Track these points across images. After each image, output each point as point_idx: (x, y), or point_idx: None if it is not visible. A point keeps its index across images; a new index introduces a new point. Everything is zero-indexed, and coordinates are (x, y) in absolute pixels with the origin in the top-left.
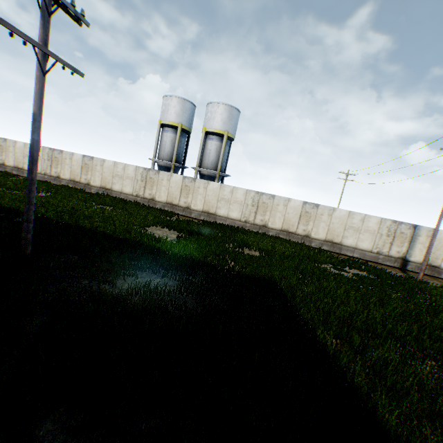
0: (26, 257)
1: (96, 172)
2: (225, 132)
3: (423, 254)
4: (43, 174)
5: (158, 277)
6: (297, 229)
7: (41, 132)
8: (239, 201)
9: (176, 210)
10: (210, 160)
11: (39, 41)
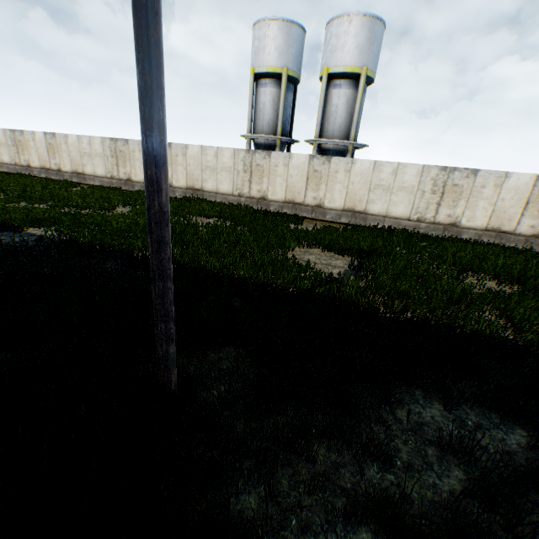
0: (171, 393)
1: (177, 165)
2: (362, 70)
3: None
4: (110, 178)
5: (425, 394)
6: (516, 226)
7: (161, 50)
8: (408, 186)
9: (301, 211)
10: (337, 123)
11: None
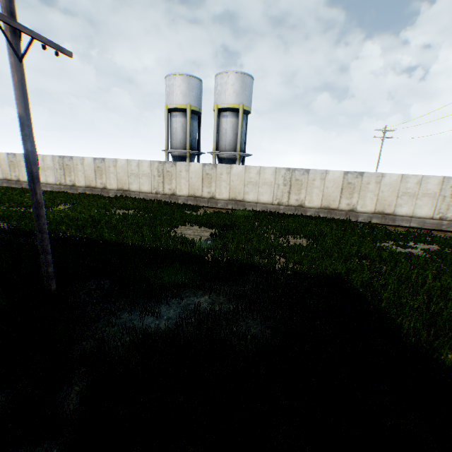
0: (52, 295)
1: (110, 174)
2: (240, 106)
3: None
4: (59, 185)
5: (204, 293)
6: (339, 204)
7: (34, 140)
8: (269, 182)
9: (201, 202)
10: (228, 140)
11: (3, 12)
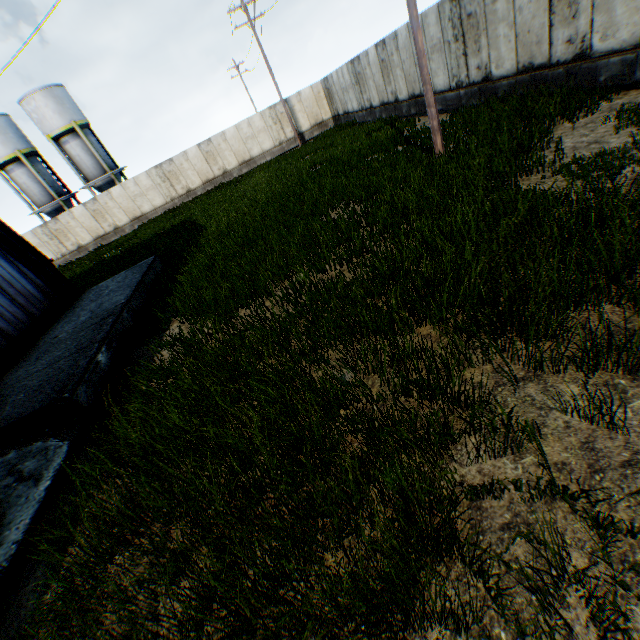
0: None
1: None
2: (73, 124)
3: (308, 119)
4: None
5: None
6: (214, 173)
7: None
8: (150, 186)
9: (110, 238)
10: (91, 166)
11: None
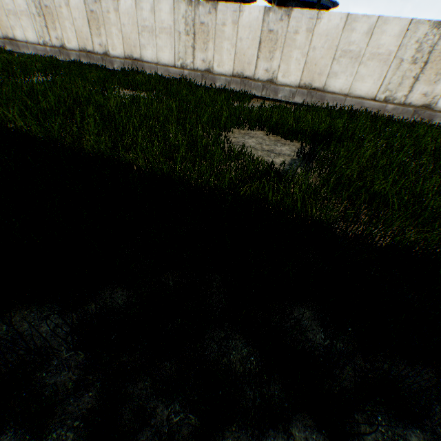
0: None
1: (111, 27)
2: None
3: None
4: (43, 46)
5: None
6: None
7: None
8: (384, 53)
9: (251, 87)
10: None
11: None
